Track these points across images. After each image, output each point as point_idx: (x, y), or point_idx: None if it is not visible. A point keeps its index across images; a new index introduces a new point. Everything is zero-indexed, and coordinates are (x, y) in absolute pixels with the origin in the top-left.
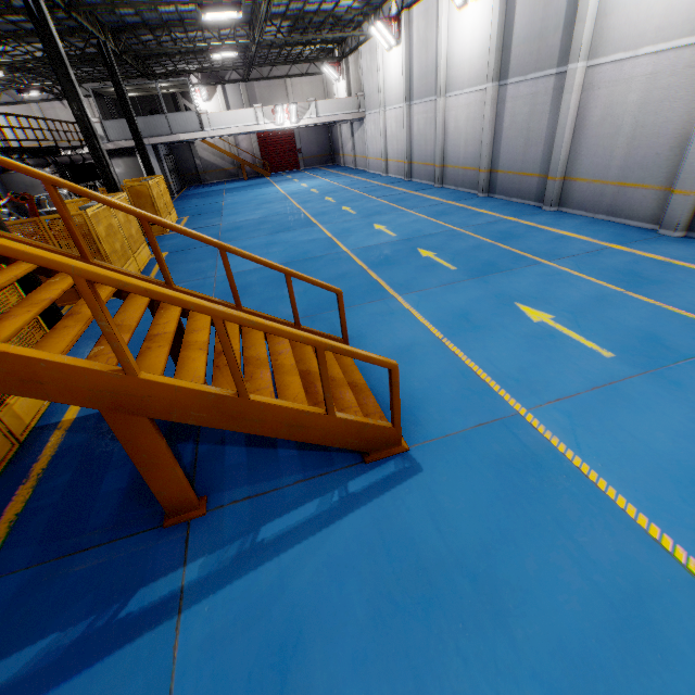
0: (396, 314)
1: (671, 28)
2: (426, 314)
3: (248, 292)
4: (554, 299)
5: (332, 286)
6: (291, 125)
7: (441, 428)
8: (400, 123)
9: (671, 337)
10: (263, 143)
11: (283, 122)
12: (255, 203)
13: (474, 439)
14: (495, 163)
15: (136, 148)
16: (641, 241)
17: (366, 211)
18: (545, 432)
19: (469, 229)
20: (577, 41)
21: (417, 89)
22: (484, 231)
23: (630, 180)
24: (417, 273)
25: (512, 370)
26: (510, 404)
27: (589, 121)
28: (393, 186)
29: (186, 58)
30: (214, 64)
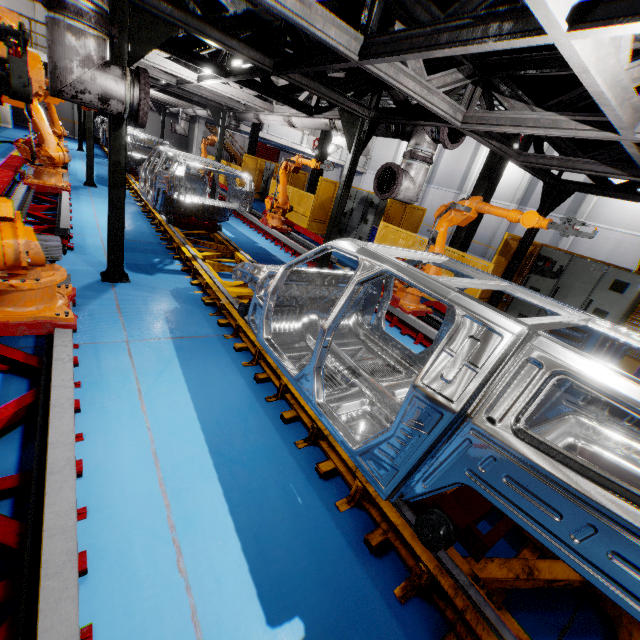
0: None
1: (632, 226)
2: None
3: None
4: None
5: None
6: None
7: None
8: None
9: None
10: None
11: None
12: None
13: None
14: None
15: (252, 131)
16: None
17: None
18: None
19: None
20: (582, 210)
21: (439, 180)
22: None
23: None
24: None
25: None
26: None
27: (579, 247)
28: None
29: None
30: None
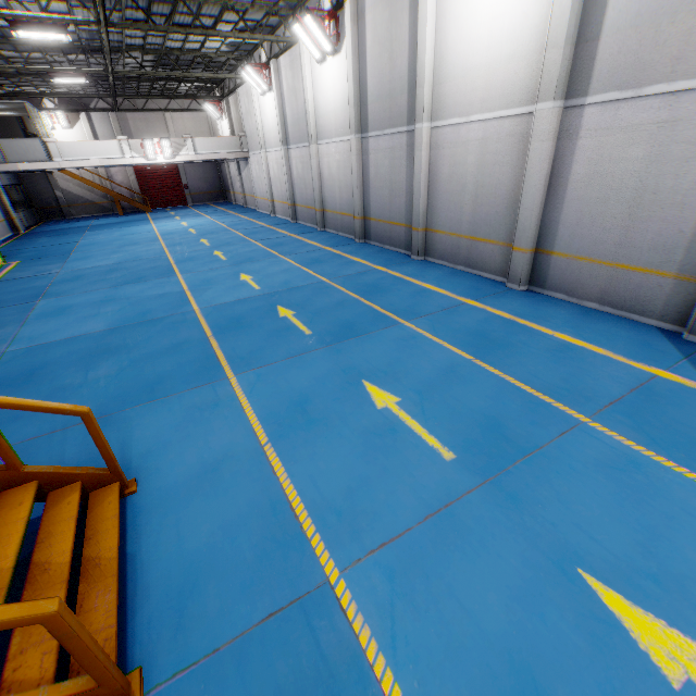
0: (221, 406)
1: (493, 100)
2: (257, 404)
3: (36, 378)
4: (404, 373)
5: (71, 405)
6: (165, 160)
7: (211, 634)
8: (281, 165)
9: (513, 422)
10: (142, 177)
11: (156, 157)
12: (117, 245)
13: (252, 652)
14: (367, 211)
15: None
16: (492, 296)
17: (238, 257)
18: (355, 618)
19: (338, 281)
20: (419, 103)
21: (292, 134)
22: (352, 284)
23: (479, 235)
24: (266, 340)
25: (336, 495)
26: (321, 563)
27: (439, 177)
28: (277, 228)
29: (31, 79)
30: (73, 90)
